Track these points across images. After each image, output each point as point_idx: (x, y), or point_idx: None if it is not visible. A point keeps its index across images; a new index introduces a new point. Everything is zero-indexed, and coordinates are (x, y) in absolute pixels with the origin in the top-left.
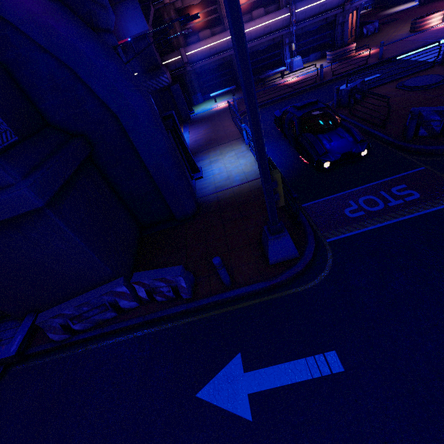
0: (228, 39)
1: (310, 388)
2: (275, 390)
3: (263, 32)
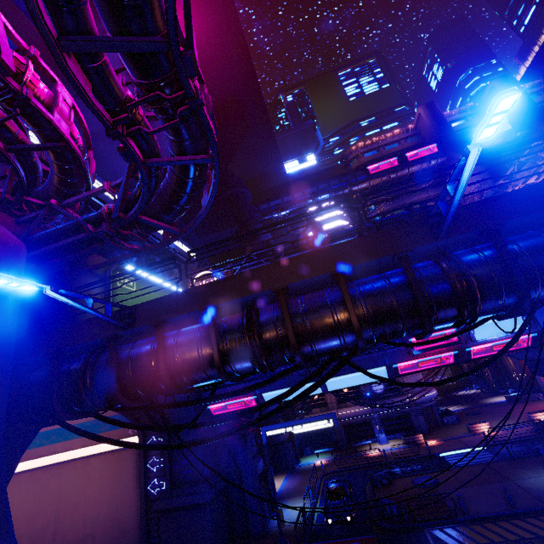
0: None
1: None
2: None
3: (354, 415)
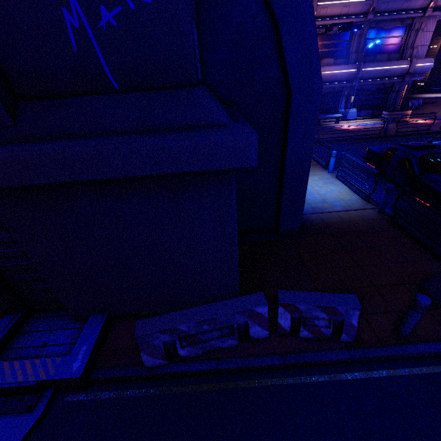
0: None
1: None
2: None
3: (329, 79)
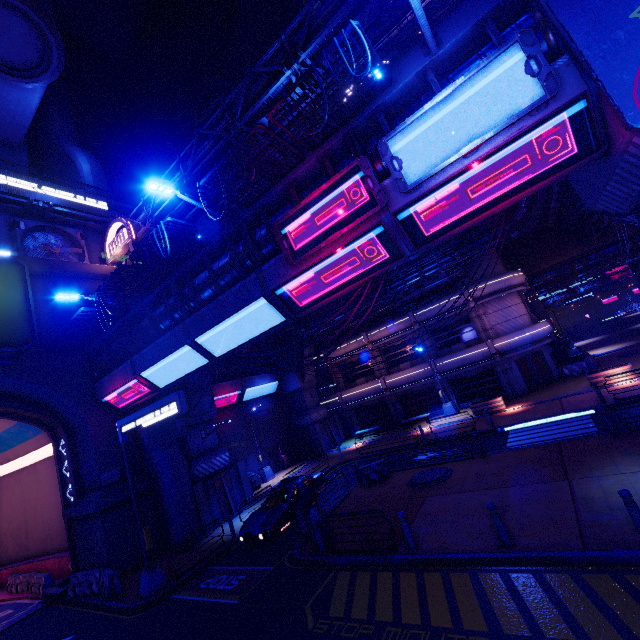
0: (375, 386)
1: None
2: None
3: (408, 381)
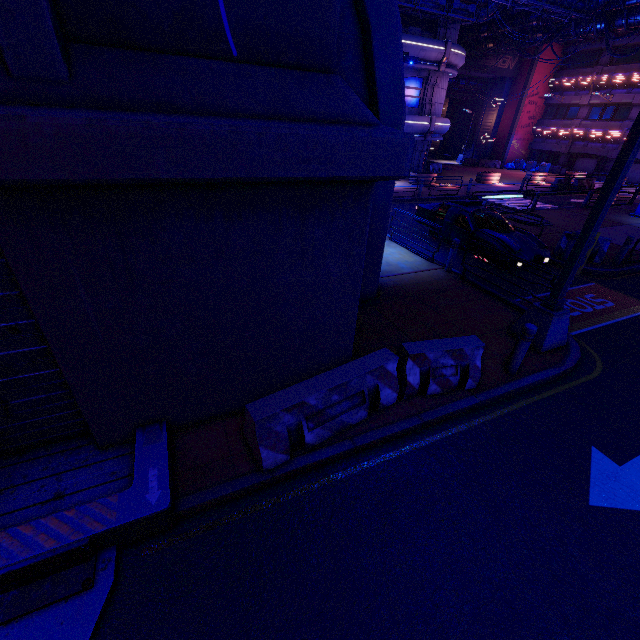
0: None
1: None
2: None
3: None
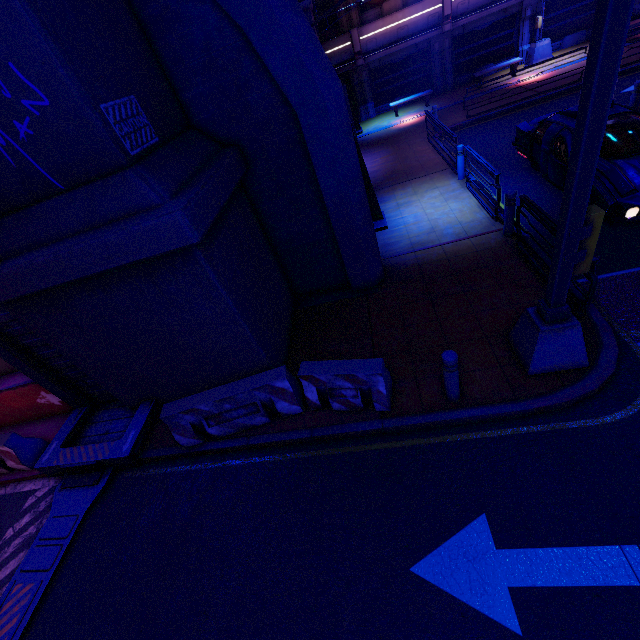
0: (430, 12)
1: (638, 603)
2: (563, 591)
3: None
